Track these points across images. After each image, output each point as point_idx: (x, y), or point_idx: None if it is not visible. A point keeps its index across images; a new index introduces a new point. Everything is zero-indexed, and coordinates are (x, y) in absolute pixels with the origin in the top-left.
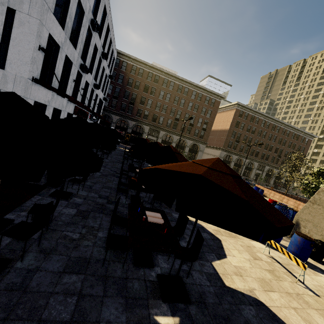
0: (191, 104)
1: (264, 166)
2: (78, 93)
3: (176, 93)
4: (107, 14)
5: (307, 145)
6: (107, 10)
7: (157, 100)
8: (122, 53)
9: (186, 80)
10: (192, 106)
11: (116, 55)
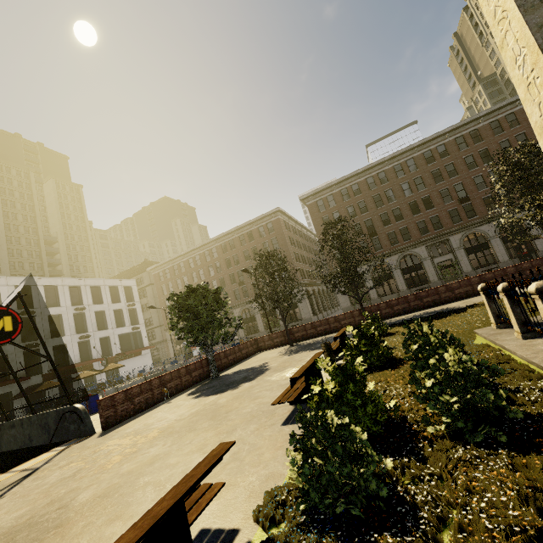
0: (247, 252)
1: (446, 240)
2: (42, 364)
3: (224, 255)
4: (59, 285)
5: (524, 123)
6: (55, 284)
7: (210, 280)
8: (159, 264)
9: (222, 235)
10: (249, 253)
11: (132, 281)
